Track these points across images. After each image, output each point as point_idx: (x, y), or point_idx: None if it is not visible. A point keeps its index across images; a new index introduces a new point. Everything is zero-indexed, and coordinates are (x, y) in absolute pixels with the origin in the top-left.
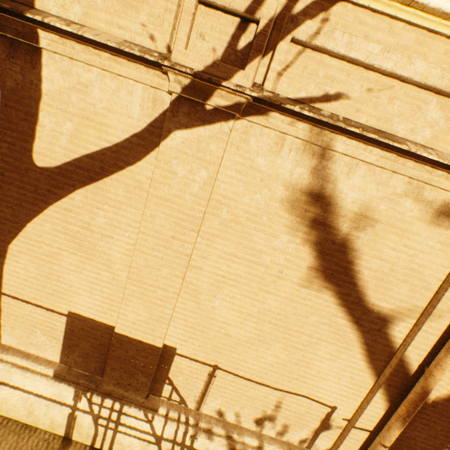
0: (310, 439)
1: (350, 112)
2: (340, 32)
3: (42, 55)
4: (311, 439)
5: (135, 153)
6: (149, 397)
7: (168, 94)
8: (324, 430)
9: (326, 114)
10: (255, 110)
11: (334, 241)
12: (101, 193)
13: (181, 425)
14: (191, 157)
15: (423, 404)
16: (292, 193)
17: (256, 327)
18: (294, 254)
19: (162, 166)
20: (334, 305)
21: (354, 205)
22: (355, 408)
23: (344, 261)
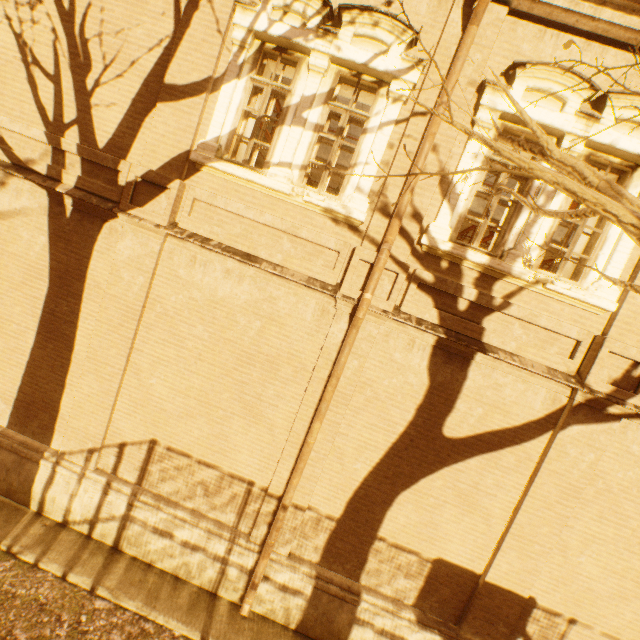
0: None
1: None
2: None
3: (470, 363)
4: None
5: (530, 433)
6: None
7: (565, 396)
8: None
9: None
10: (636, 414)
11: None
12: (494, 460)
13: None
14: (583, 443)
15: None
16: None
17: (617, 583)
18: None
19: (557, 448)
20: None
21: None
22: None
23: None
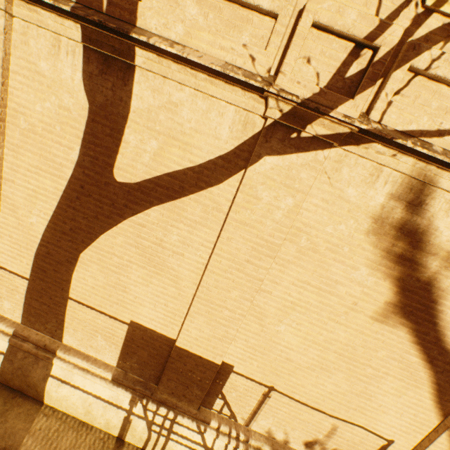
0: None
1: None
2: None
3: (135, 72)
4: None
5: (217, 175)
6: (200, 409)
7: (260, 118)
8: None
9: (439, 151)
10: (355, 139)
11: (419, 278)
12: (177, 211)
13: (232, 440)
14: (279, 183)
15: None
16: (380, 226)
17: (319, 355)
18: (373, 287)
19: (246, 191)
20: (408, 342)
21: (448, 244)
22: (413, 445)
23: (427, 299)
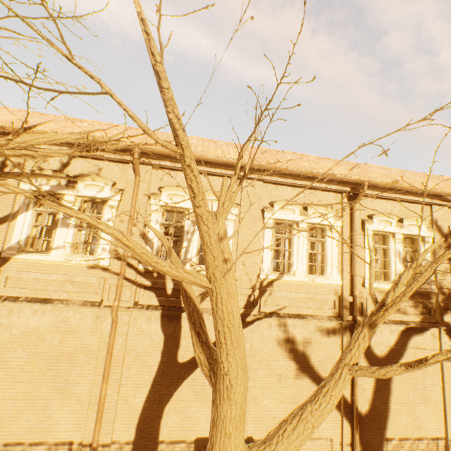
0: None
1: (288, 311)
2: (277, 291)
3: (182, 319)
4: None
5: None
6: None
7: None
8: None
9: (282, 315)
10: (259, 318)
11: (300, 355)
12: None
13: None
14: None
15: (362, 417)
16: (279, 341)
17: (284, 407)
18: (288, 365)
19: None
20: (310, 382)
21: (301, 339)
22: (340, 434)
23: (306, 361)
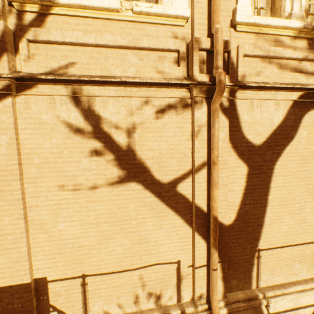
0: (176, 294)
1: (83, 71)
2: (54, 30)
3: None
4: (177, 294)
5: None
6: None
7: None
8: (182, 282)
9: (66, 76)
10: (24, 86)
11: (118, 150)
12: None
13: None
14: None
15: (224, 229)
16: (76, 130)
17: (98, 230)
18: (98, 168)
19: None
20: (140, 191)
21: (118, 124)
22: (191, 255)
23: (131, 160)
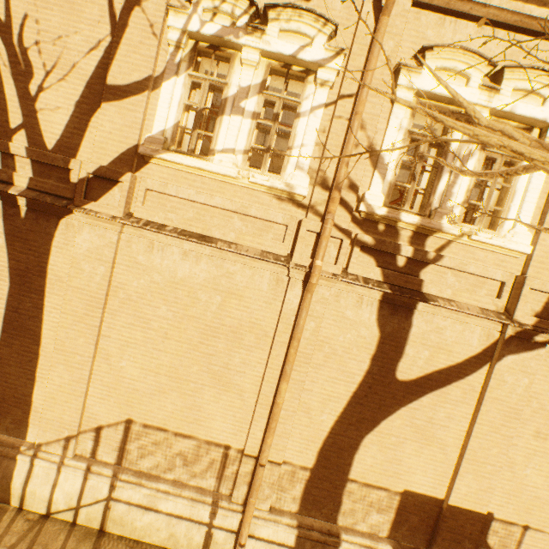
0: None
1: None
2: None
3: (413, 312)
4: None
5: (471, 368)
6: None
7: (497, 331)
8: None
9: None
10: None
11: None
12: (443, 395)
13: None
14: (517, 370)
15: None
16: None
17: None
18: None
19: (496, 377)
20: None
21: None
22: None
23: None
